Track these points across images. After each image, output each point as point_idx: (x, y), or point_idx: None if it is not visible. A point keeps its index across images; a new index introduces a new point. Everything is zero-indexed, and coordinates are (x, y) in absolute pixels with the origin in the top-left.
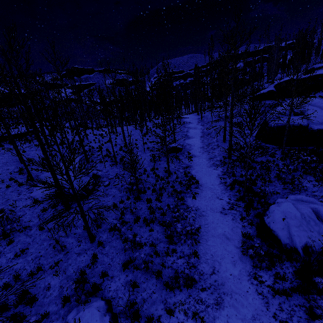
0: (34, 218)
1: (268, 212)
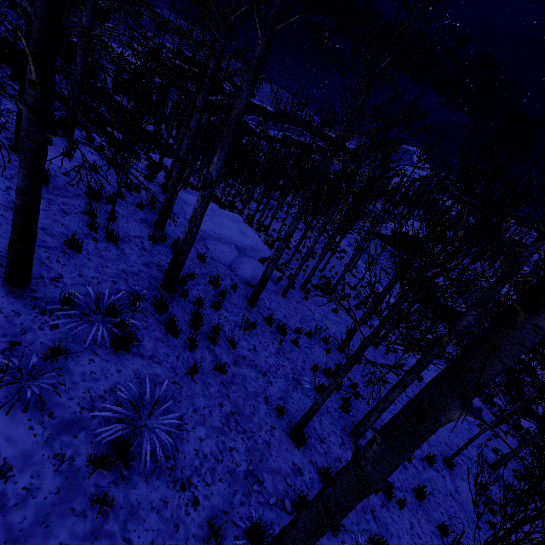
0: (503, 448)
1: (534, 408)
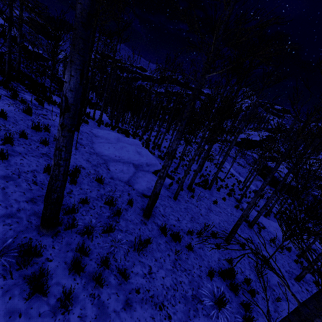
0: None
1: None
